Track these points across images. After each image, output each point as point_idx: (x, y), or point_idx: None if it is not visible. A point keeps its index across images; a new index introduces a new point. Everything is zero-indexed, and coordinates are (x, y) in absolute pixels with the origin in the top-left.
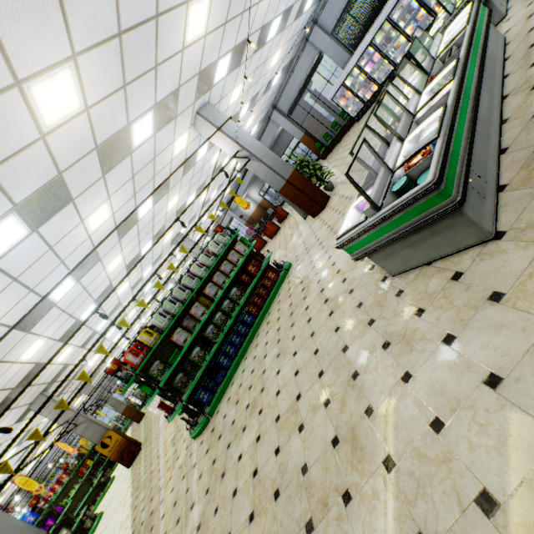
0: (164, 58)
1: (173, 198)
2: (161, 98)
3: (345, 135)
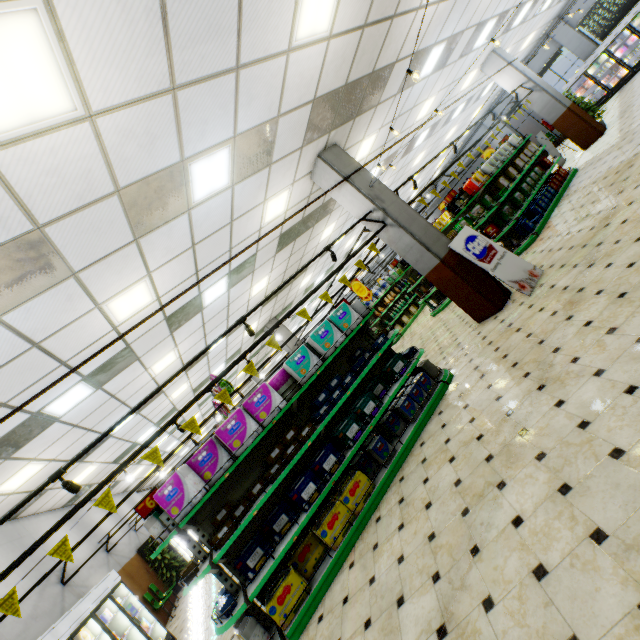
0: None
1: (422, 152)
2: (504, 10)
3: None
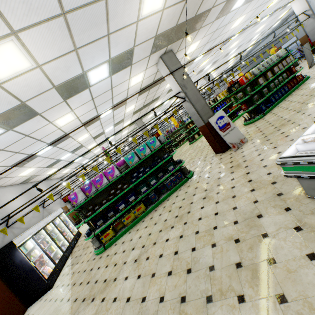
0: None
1: (237, 41)
2: None
3: None
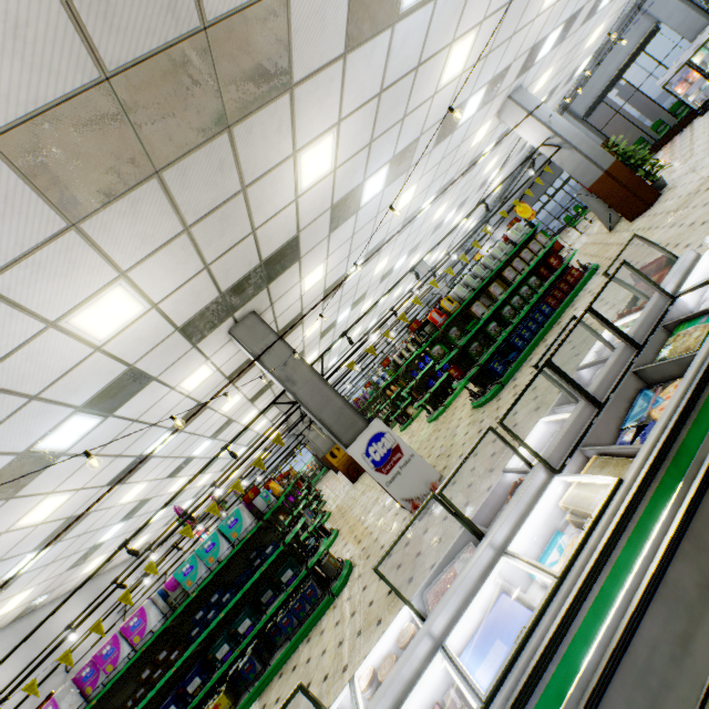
0: (520, 28)
1: (443, 206)
2: (497, 73)
3: (674, 139)
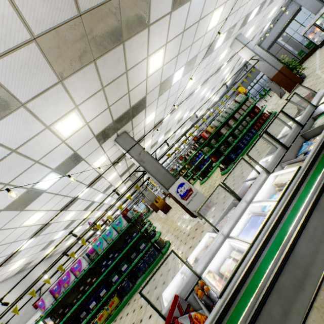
0: (242, 5)
1: (205, 88)
2: (231, 26)
3: (308, 58)
